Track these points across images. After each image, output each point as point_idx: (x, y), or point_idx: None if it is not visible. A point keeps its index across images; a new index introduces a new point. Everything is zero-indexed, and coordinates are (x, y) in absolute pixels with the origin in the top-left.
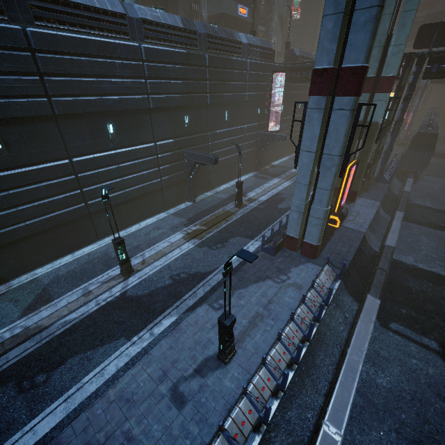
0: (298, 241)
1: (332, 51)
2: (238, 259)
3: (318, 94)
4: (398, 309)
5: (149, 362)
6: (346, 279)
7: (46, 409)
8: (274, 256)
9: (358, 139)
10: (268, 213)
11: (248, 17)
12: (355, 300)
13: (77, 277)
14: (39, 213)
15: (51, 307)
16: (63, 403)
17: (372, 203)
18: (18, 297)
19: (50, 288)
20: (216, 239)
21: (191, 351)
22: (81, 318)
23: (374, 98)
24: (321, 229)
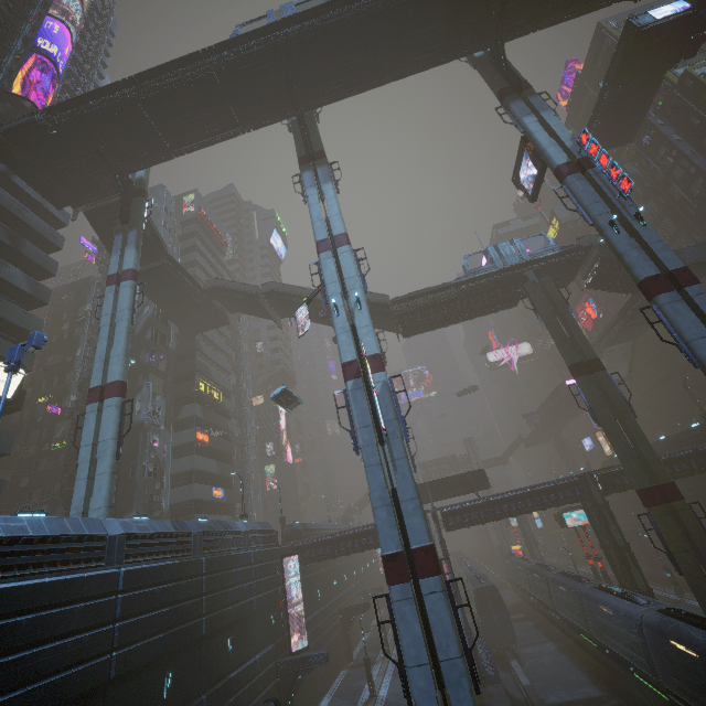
0: None
1: (395, 536)
2: None
3: (400, 581)
4: None
5: None
6: None
7: None
8: None
9: None
10: None
11: (224, 497)
12: None
13: None
14: None
15: None
16: None
17: None
18: None
19: None
20: None
21: None
22: None
23: None
24: None
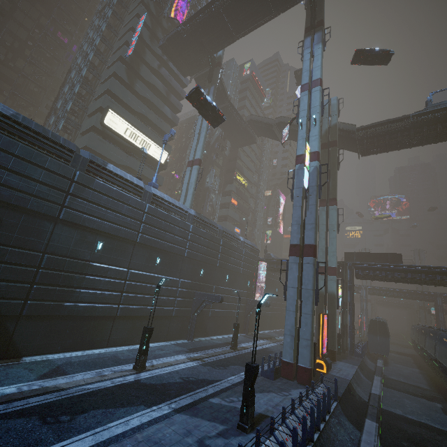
0: (293, 367)
1: (298, 237)
2: (241, 377)
3: (294, 255)
4: (399, 441)
5: (171, 423)
6: (343, 407)
7: (74, 437)
8: (273, 380)
9: (324, 304)
10: (261, 356)
11: (240, 234)
12: (356, 428)
13: (90, 365)
14: (89, 299)
15: (67, 378)
16: (91, 436)
17: (351, 365)
18: (33, 368)
19: (64, 367)
20: (218, 363)
21: (211, 422)
22: (99, 388)
23: (327, 278)
24: (310, 350)
